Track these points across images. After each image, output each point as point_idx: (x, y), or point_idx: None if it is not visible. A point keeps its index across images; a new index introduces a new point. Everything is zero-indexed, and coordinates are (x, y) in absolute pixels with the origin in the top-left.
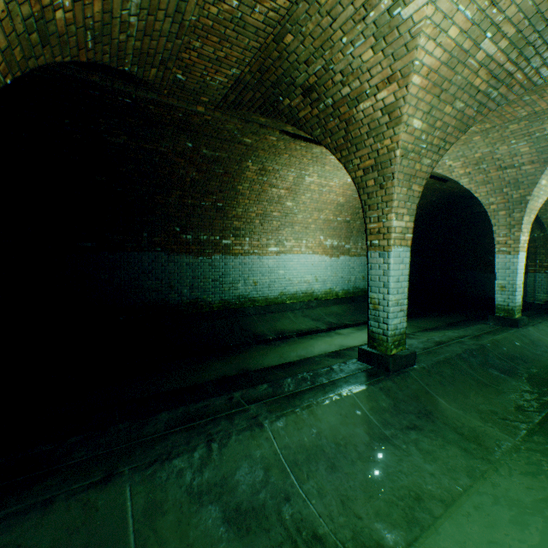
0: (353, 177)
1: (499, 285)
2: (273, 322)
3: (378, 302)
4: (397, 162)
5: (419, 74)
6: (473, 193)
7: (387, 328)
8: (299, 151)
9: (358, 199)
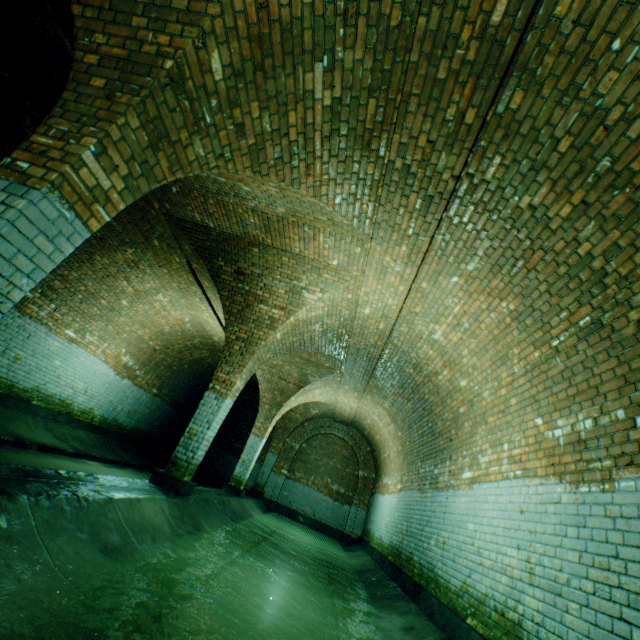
0: (228, 336)
1: (243, 459)
2: (7, 420)
3: (196, 433)
4: (260, 347)
5: (294, 317)
6: (260, 384)
7: (193, 456)
8: (183, 278)
9: (179, 337)
